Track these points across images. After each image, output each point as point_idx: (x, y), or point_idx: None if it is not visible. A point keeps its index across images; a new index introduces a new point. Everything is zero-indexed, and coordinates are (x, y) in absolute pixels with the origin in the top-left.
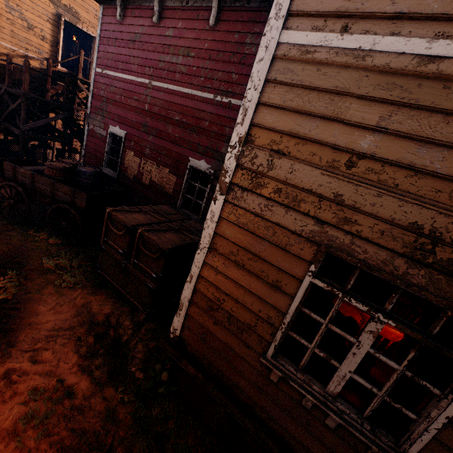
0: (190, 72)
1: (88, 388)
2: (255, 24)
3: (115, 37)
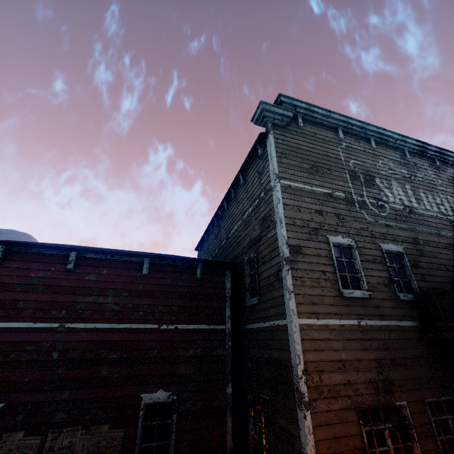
0: (125, 309)
1: None
2: (182, 274)
3: None
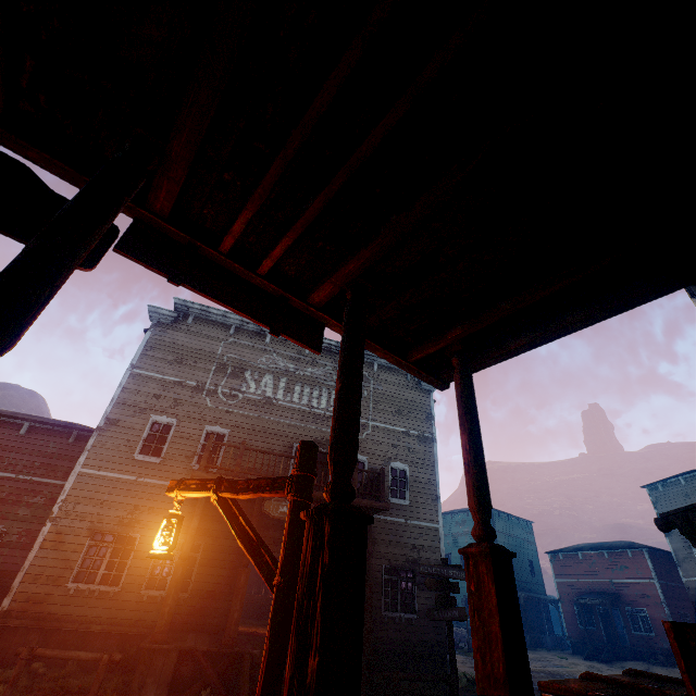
0: None
1: None
2: (57, 438)
3: None
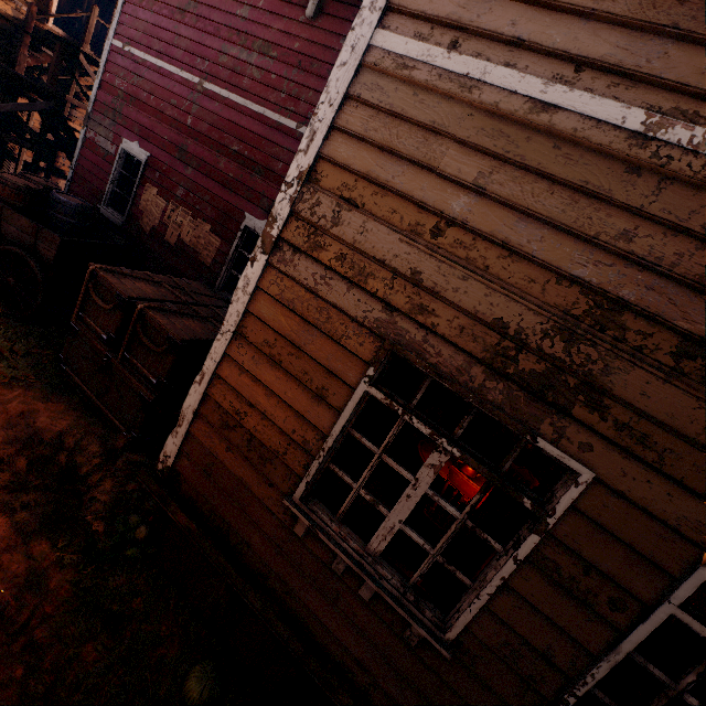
0: (266, 81)
1: (2, 538)
2: None
3: None
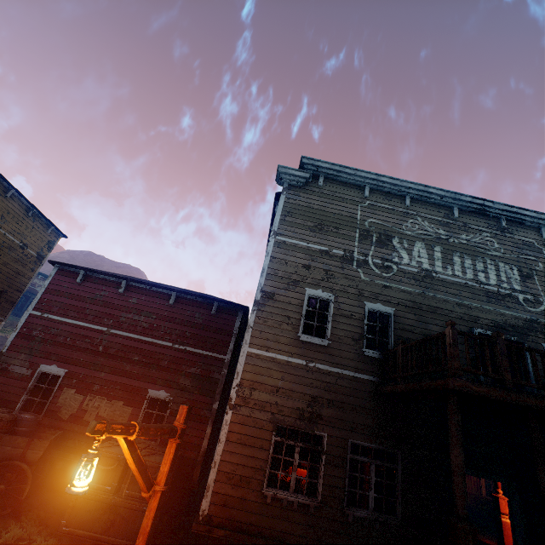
0: (151, 327)
1: None
2: (200, 308)
3: (69, 291)
